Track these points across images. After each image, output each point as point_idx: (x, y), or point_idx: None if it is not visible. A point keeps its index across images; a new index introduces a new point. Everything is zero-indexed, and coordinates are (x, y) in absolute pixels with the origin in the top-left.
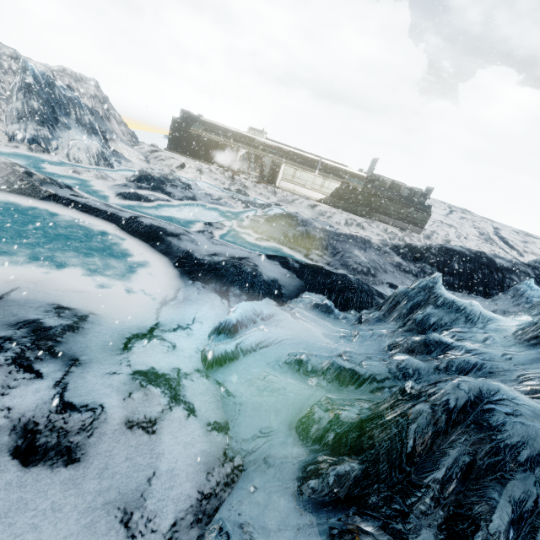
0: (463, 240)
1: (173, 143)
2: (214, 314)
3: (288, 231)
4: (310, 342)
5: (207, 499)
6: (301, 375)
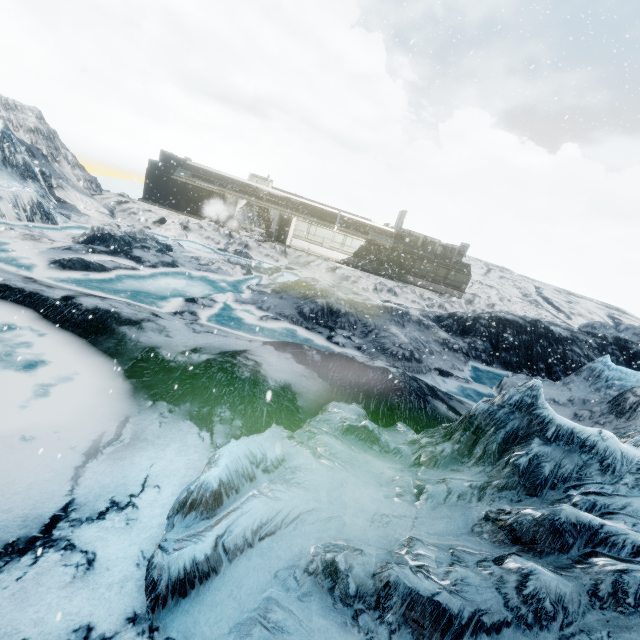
0: (507, 304)
1: (150, 192)
2: (185, 463)
3: (304, 305)
4: (348, 515)
5: None
6: (337, 602)
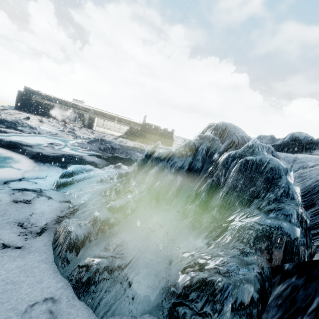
0: None
1: (19, 105)
2: (59, 174)
3: (101, 146)
4: (110, 174)
5: (62, 218)
6: (106, 182)
